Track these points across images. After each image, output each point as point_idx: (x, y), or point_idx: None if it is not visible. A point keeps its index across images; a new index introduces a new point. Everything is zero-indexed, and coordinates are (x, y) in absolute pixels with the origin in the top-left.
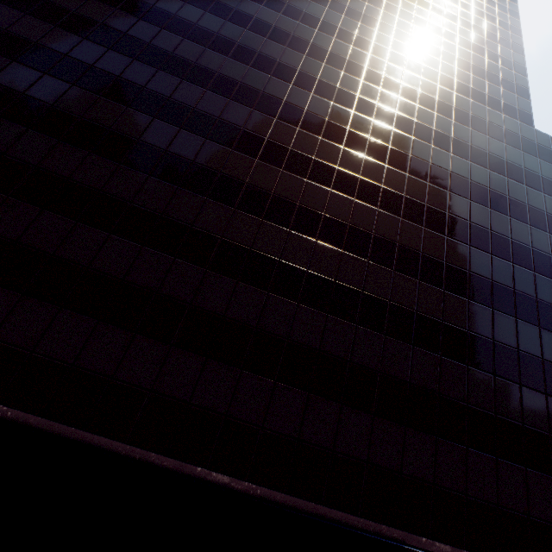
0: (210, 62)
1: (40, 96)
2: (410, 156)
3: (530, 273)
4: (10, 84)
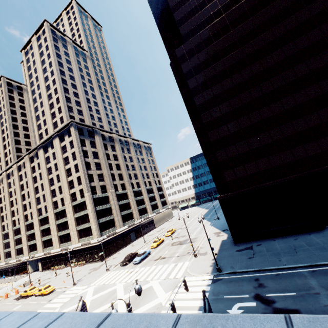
0: (268, 38)
1: (247, 101)
2: None
3: None
4: (237, 106)
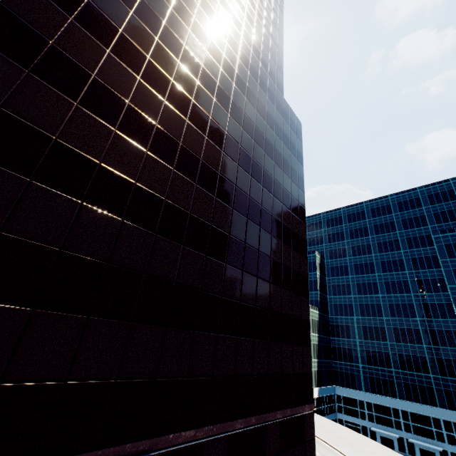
0: None
1: None
2: (202, 66)
3: (271, 196)
4: None
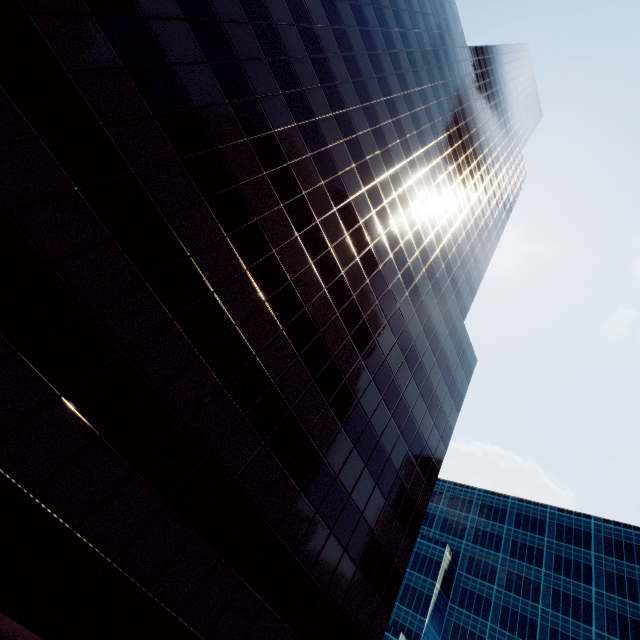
0: (275, 7)
1: None
2: (380, 268)
3: (397, 432)
4: None
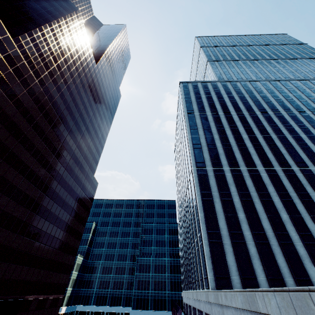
0: (30, 135)
1: None
2: (68, 183)
3: (75, 220)
4: None
